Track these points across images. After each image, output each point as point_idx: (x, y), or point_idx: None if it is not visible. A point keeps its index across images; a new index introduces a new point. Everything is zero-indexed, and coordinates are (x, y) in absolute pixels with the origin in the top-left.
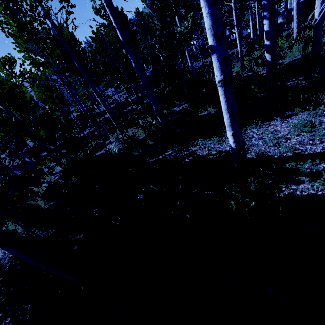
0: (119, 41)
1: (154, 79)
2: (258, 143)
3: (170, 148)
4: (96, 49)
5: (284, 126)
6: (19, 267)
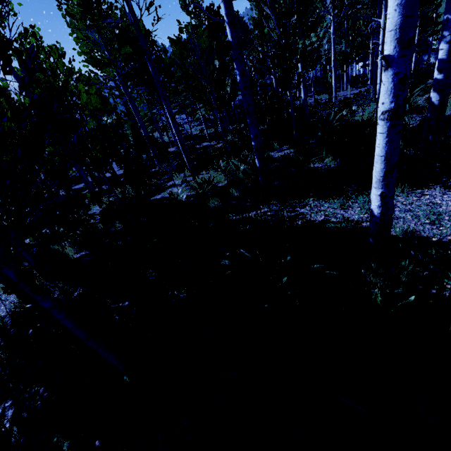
0: (212, 47)
1: (243, 111)
2: (404, 216)
3: (265, 204)
4: (171, 57)
5: (447, 198)
6: (30, 332)
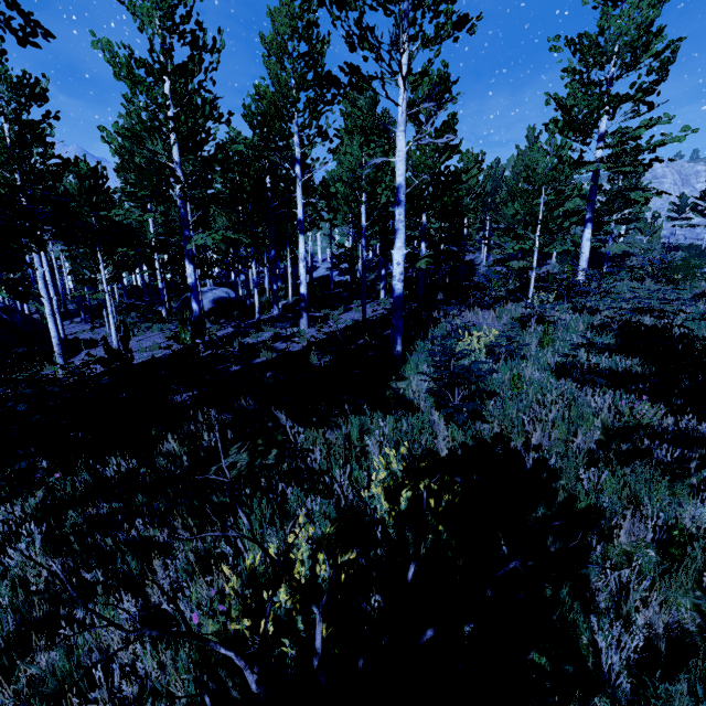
0: None
1: None
2: None
3: None
4: None
5: None
6: None
